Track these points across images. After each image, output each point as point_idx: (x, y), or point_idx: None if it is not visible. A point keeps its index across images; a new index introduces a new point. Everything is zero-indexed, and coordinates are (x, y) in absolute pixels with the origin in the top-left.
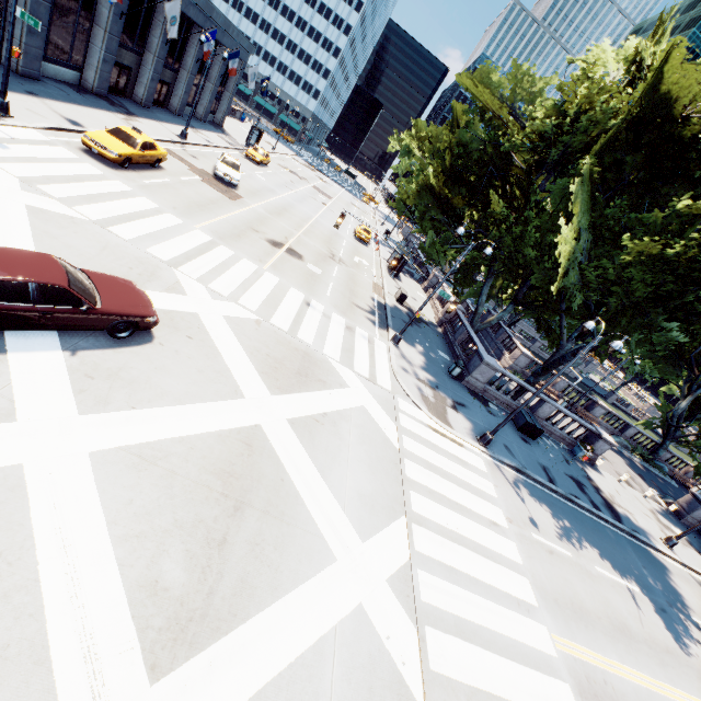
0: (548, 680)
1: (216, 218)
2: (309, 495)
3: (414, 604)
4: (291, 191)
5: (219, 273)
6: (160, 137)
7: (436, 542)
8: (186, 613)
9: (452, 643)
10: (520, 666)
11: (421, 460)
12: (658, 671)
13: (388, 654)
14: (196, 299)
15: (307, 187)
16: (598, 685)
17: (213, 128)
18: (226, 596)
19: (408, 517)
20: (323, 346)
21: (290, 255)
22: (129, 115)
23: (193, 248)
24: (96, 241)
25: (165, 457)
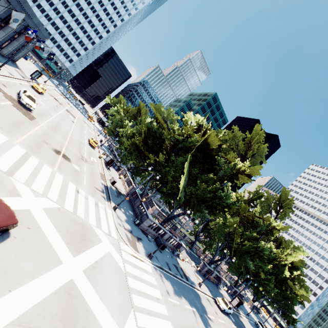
0: None
1: (25, 135)
2: (99, 314)
3: None
4: (58, 113)
5: (35, 176)
6: None
7: (144, 318)
8: None
9: None
10: None
11: (132, 275)
12: None
13: None
14: (27, 198)
15: (64, 110)
16: None
17: (11, 63)
18: None
19: (133, 309)
20: (89, 218)
21: (65, 159)
22: None
23: (18, 159)
24: None
25: (33, 319)
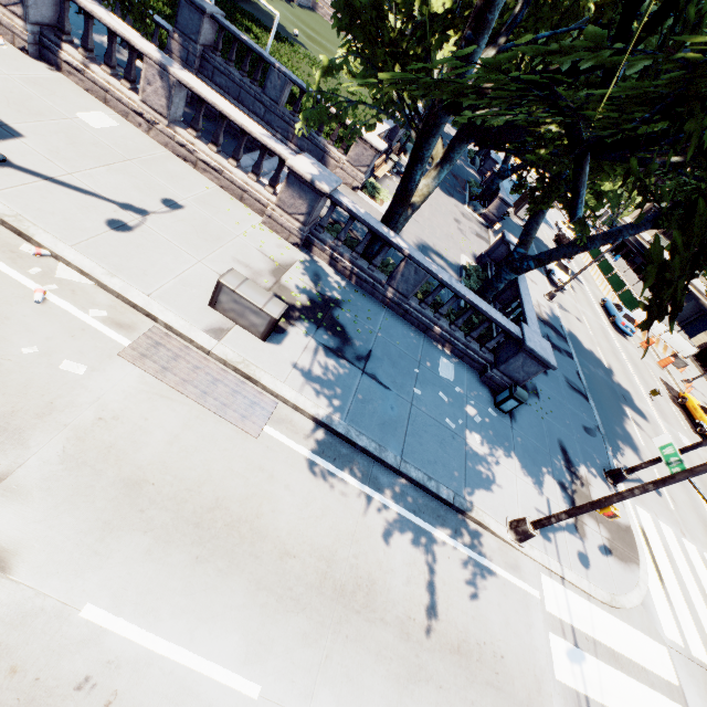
0: None
1: None
2: None
3: None
4: None
5: None
6: None
7: None
8: None
9: None
10: None
11: None
12: None
13: None
14: None
15: None
16: None
17: None
18: None
19: None
20: None
21: None
22: None
23: None
24: None
25: None
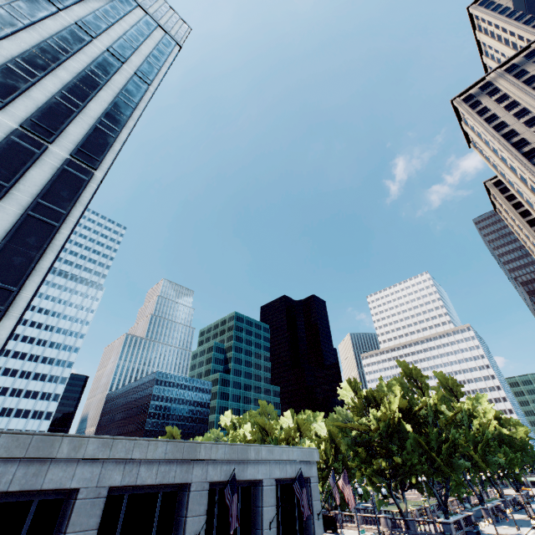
0: None
1: None
2: None
3: None
4: None
5: None
6: None
7: None
8: None
9: None
10: None
11: None
12: None
13: None
14: None
15: None
16: None
17: None
18: None
19: None
20: None
21: None
22: None
23: None
24: None
25: None
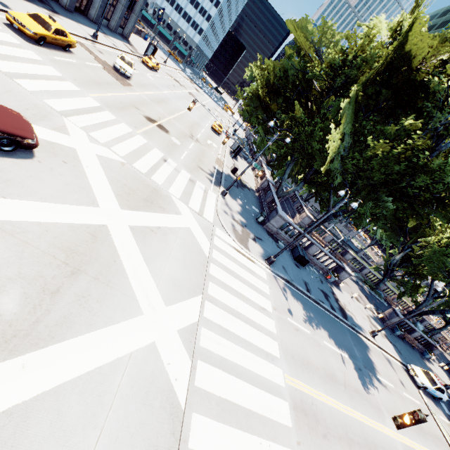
0: (275, 399)
1: (107, 93)
2: (133, 273)
3: (194, 347)
4: (172, 91)
5: (100, 127)
6: (75, 32)
7: (220, 314)
8: (12, 332)
9: (215, 372)
10: (258, 389)
11: (222, 266)
12: (348, 401)
13: (166, 373)
14: (77, 139)
15: (184, 92)
16: (307, 404)
17: (120, 38)
18: (49, 325)
19: (203, 297)
20: (169, 187)
21: (160, 129)
22: (53, 12)
23: (83, 107)
24: (2, 85)
25: (23, 232)
